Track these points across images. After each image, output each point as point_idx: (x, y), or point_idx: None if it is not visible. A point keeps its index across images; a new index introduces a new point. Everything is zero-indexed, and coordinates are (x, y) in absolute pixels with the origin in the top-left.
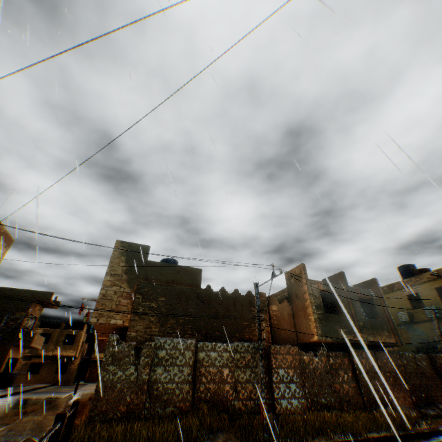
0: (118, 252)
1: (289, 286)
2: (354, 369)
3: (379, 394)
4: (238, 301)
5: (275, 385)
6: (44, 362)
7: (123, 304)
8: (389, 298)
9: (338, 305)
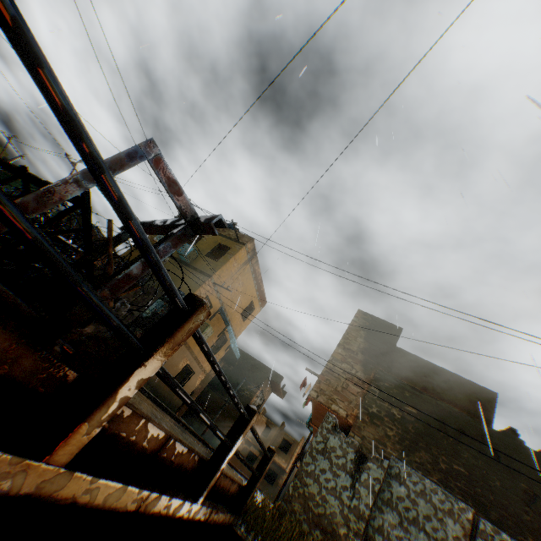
0: (357, 324)
1: None
2: None
3: None
4: None
5: None
6: (258, 457)
7: (351, 391)
8: None
9: None
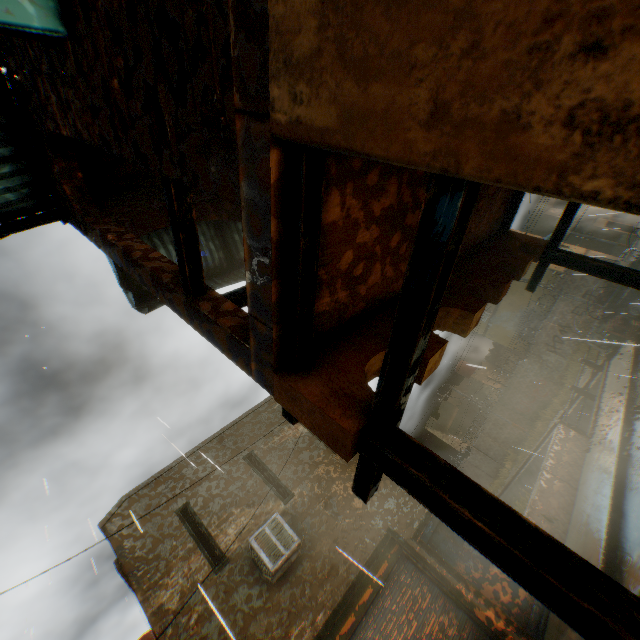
0: None
1: None
2: None
3: None
4: None
5: None
6: None
7: None
8: None
9: None
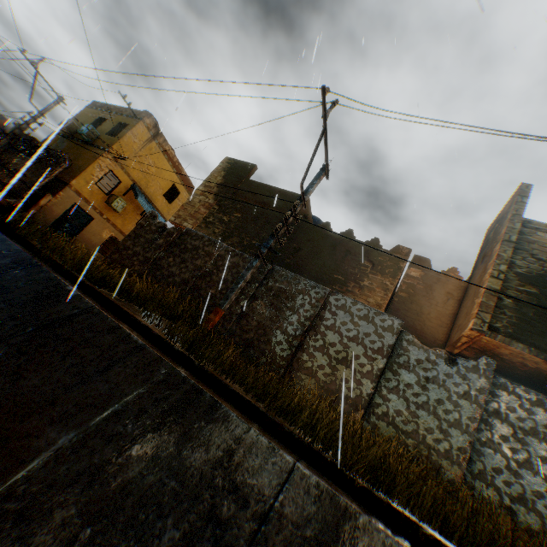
0: (221, 167)
1: (481, 247)
2: None
3: None
4: (343, 245)
5: (305, 348)
6: None
7: (201, 213)
8: None
9: None
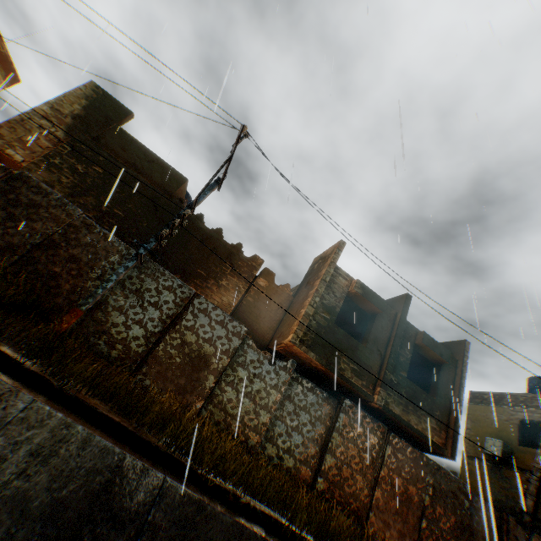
0: (83, 93)
1: (308, 273)
2: (332, 429)
3: (353, 495)
4: (212, 242)
5: (163, 345)
6: None
7: (42, 145)
8: (485, 413)
9: (369, 332)
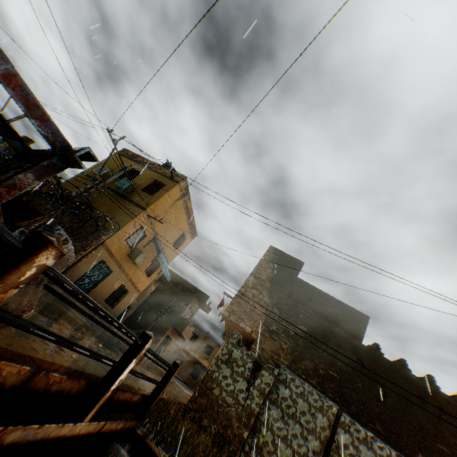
0: (268, 257)
1: None
2: None
3: None
4: (431, 397)
5: None
6: (186, 358)
7: (257, 312)
8: None
9: None
